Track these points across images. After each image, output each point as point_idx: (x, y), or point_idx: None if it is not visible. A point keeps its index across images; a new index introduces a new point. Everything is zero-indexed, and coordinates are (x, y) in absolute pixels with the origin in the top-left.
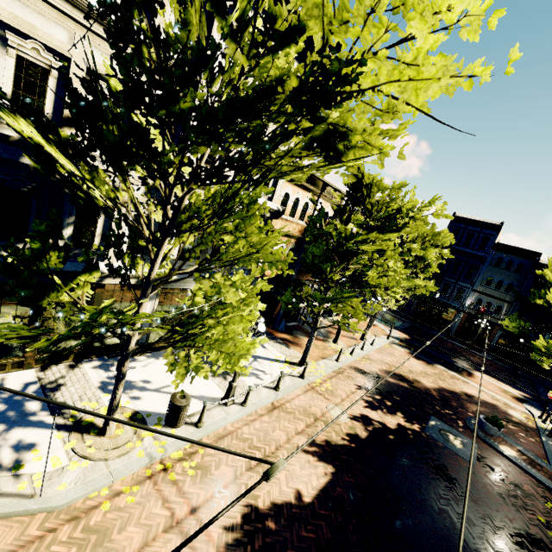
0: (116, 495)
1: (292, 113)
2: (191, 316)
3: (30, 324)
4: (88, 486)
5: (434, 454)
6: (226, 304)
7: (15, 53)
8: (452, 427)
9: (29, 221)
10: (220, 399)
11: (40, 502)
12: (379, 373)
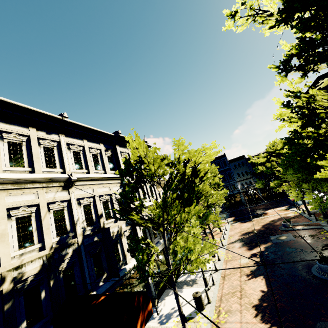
0: None
1: (192, 174)
2: None
3: None
4: None
5: (282, 246)
6: None
7: (82, 205)
8: (278, 234)
9: (102, 263)
10: (204, 290)
11: None
12: (240, 237)
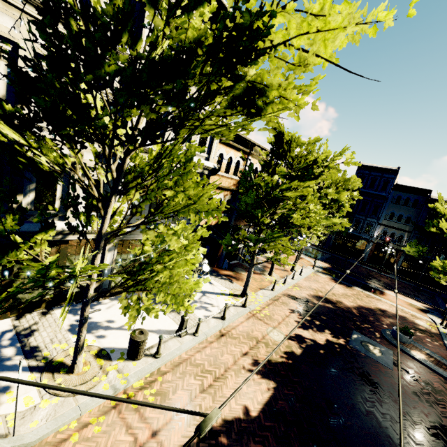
0: (84, 426)
1: (212, 71)
2: (142, 263)
3: (3, 280)
4: (58, 421)
5: (358, 363)
6: (171, 250)
7: None
8: (371, 338)
9: None
10: (175, 331)
11: (13, 440)
12: (308, 297)
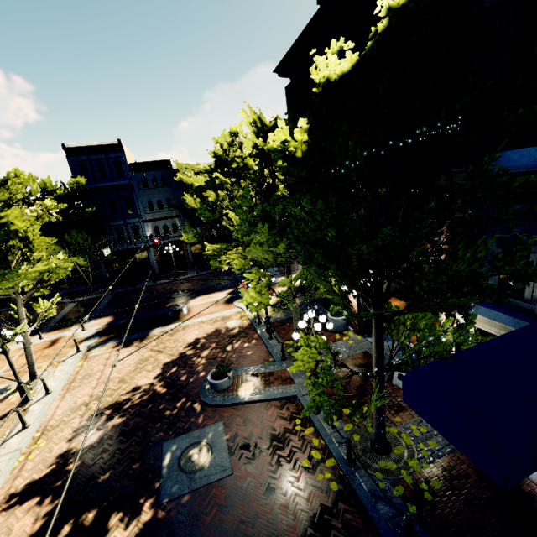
0: None
1: None
2: None
3: None
4: None
5: None
6: None
7: None
8: (191, 429)
9: None
10: None
11: None
12: (69, 446)
